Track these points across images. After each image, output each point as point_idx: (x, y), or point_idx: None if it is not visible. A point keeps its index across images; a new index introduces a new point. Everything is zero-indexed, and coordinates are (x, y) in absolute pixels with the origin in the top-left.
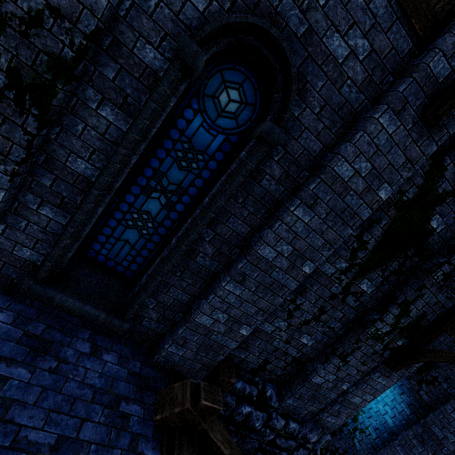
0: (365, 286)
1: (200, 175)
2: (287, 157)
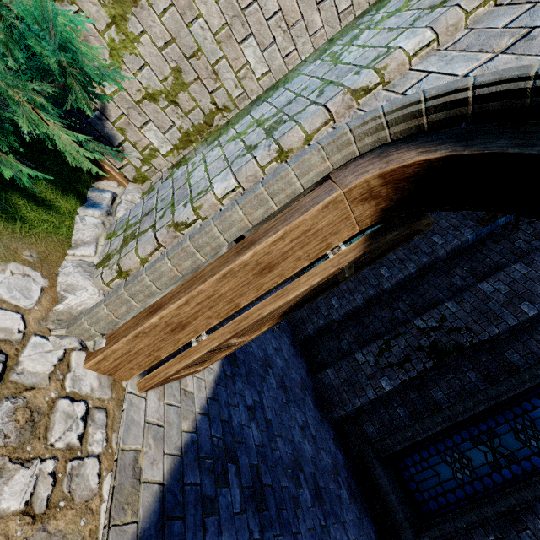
0: None
1: (538, 454)
2: None
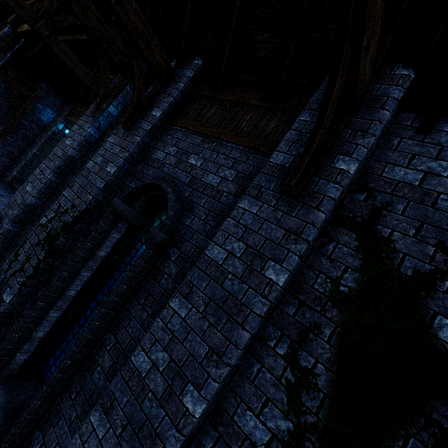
0: None
1: None
2: (182, 256)
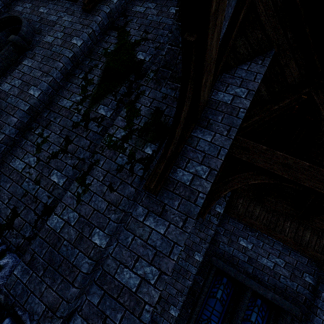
0: (103, 110)
1: None
2: None
